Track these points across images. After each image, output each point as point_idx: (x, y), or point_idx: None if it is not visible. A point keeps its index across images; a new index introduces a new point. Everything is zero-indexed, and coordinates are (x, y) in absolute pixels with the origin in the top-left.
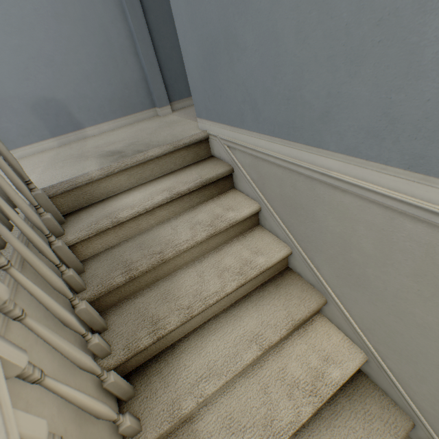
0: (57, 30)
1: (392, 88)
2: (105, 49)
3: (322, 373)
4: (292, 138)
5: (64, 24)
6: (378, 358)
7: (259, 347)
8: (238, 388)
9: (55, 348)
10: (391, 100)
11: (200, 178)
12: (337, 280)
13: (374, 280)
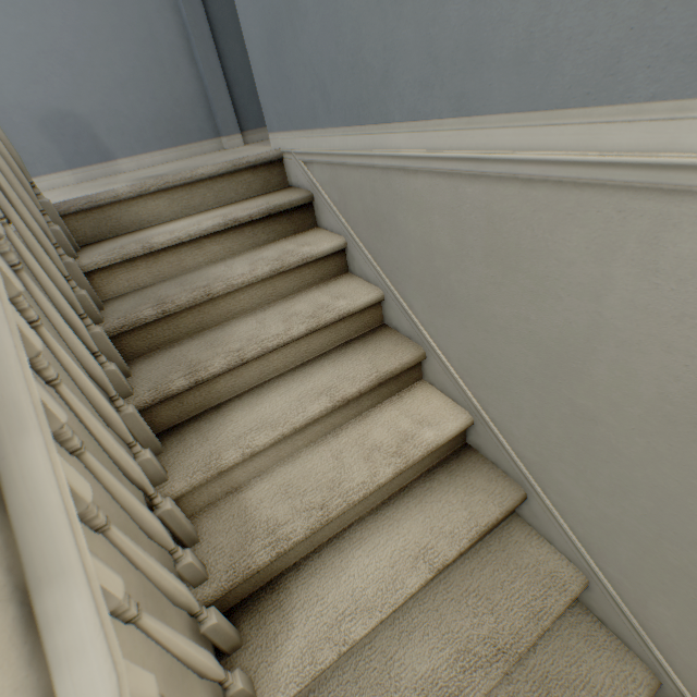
0: (81, 17)
1: (429, 23)
2: (147, 48)
3: (412, 435)
4: (363, 121)
5: (91, 9)
6: (480, 411)
7: (330, 399)
8: (303, 457)
9: (57, 329)
10: (430, 37)
11: (267, 204)
12: (430, 314)
13: (458, 289)
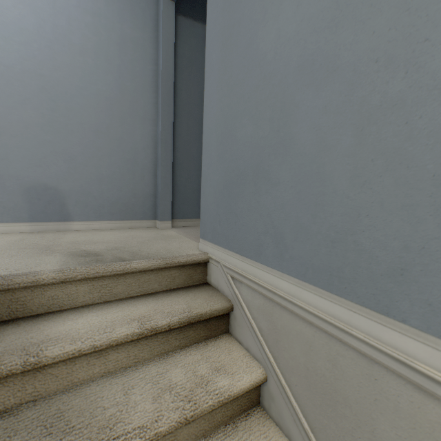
0: (93, 140)
1: None
2: (128, 164)
3: None
4: (336, 290)
5: (101, 138)
6: None
7: None
8: None
9: None
10: None
11: (189, 310)
12: None
13: None
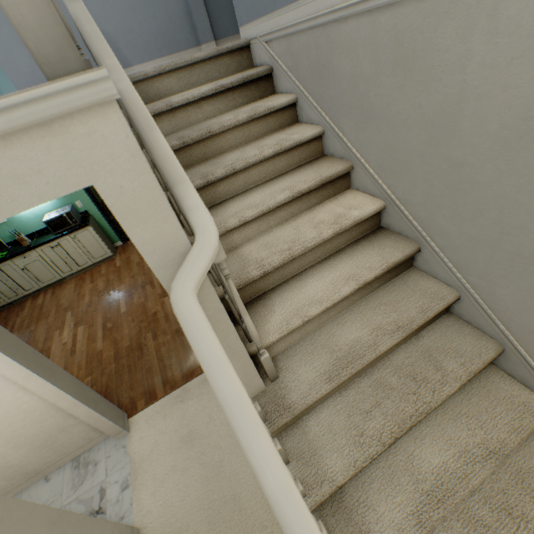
0: None
1: None
2: None
3: (344, 215)
4: None
5: None
6: (390, 194)
7: (290, 192)
8: (274, 231)
9: None
10: None
11: (242, 75)
12: (356, 132)
13: (375, 103)
